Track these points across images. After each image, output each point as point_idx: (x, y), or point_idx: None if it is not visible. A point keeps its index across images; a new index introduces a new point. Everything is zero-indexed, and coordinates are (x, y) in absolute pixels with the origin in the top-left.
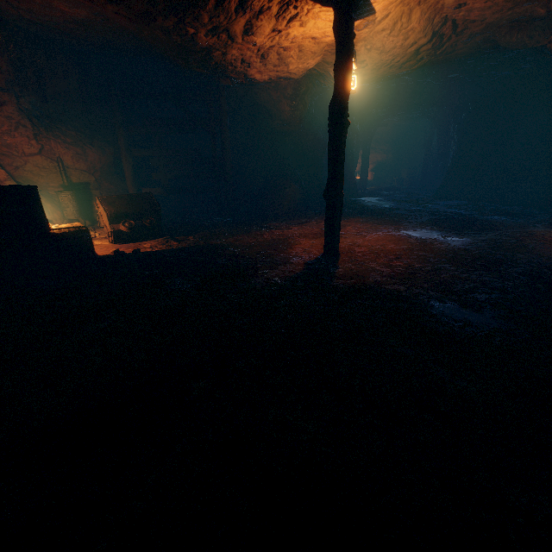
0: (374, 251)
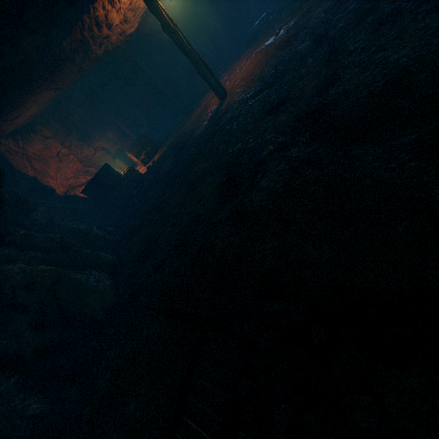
0: (243, 78)
